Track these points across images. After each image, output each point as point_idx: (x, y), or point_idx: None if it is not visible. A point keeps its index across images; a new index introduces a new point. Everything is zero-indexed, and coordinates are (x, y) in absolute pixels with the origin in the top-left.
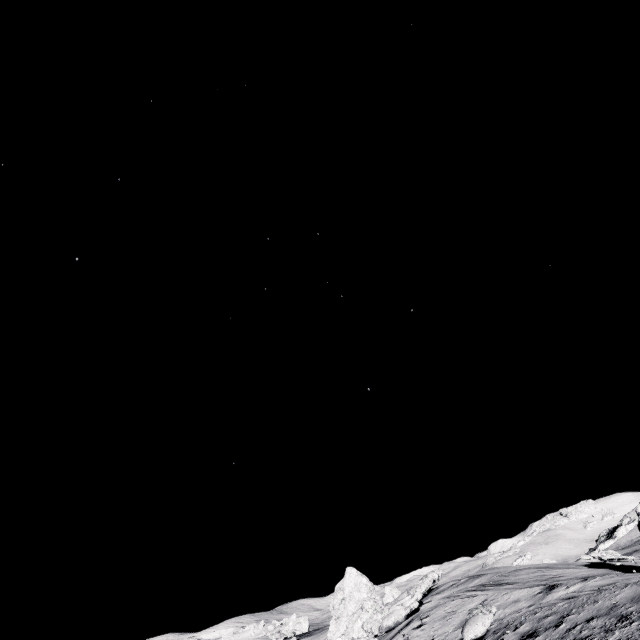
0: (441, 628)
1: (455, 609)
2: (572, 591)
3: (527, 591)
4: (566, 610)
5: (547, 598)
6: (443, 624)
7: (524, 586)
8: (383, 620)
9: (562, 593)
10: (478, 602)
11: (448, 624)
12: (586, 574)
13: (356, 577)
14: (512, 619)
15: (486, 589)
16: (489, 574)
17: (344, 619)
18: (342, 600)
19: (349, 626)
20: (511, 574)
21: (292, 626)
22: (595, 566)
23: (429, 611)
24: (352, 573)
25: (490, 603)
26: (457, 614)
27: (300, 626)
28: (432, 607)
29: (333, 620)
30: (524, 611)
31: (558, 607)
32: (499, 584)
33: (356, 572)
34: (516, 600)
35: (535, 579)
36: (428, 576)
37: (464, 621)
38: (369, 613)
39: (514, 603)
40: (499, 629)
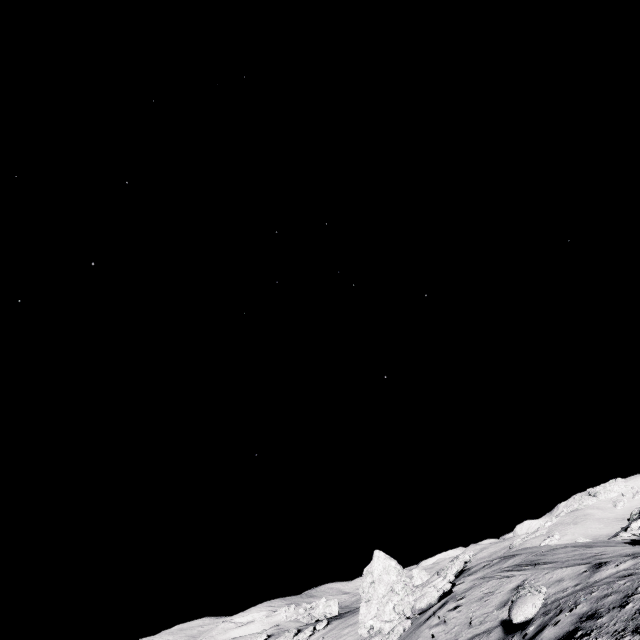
0: (479, 609)
1: (492, 590)
2: (623, 569)
3: (571, 570)
4: (630, 589)
5: (595, 577)
6: (481, 605)
7: (564, 565)
8: (415, 602)
9: (611, 571)
10: (517, 582)
11: (486, 605)
12: (631, 551)
13: (384, 560)
14: (564, 599)
15: (523, 569)
16: (523, 554)
17: (374, 602)
18: (371, 583)
19: (380, 608)
20: (548, 553)
21: (322, 609)
22: (638, 543)
23: (464, 592)
24: (380, 556)
25: (530, 583)
26: (495, 595)
27: (330, 609)
28: (467, 588)
29: (363, 603)
30: (570, 591)
31: (619, 585)
32: (536, 564)
33: (384, 555)
34: (559, 579)
35: (575, 558)
36: (459, 557)
37: (503, 602)
38: (400, 595)
39: (557, 582)
40: (549, 610)
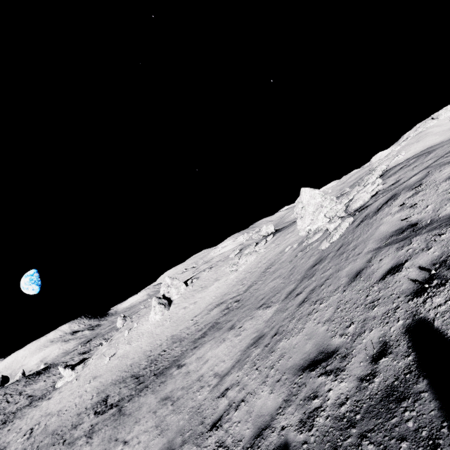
0: None
1: None
2: None
3: None
4: None
5: None
6: None
7: None
8: (351, 206)
9: None
10: None
11: None
12: None
13: (310, 192)
14: None
15: None
16: (444, 146)
17: (307, 217)
18: (302, 208)
19: (314, 219)
20: None
21: (265, 231)
22: None
23: (419, 181)
24: (306, 191)
25: None
26: None
27: (269, 229)
28: (420, 178)
29: (298, 220)
30: None
31: None
32: None
33: (309, 189)
34: None
35: None
36: (376, 169)
37: None
38: (328, 208)
39: None
40: None
